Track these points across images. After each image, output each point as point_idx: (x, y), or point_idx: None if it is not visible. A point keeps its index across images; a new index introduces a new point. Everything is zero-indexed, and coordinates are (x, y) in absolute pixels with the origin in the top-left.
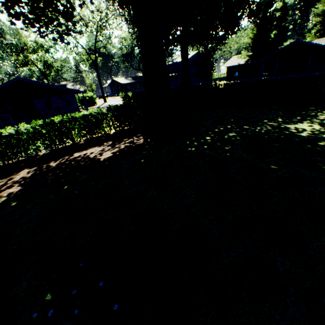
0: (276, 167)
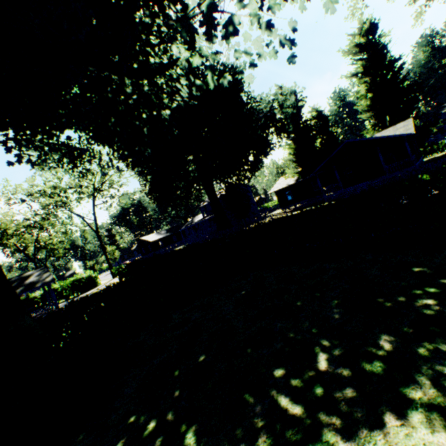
0: None
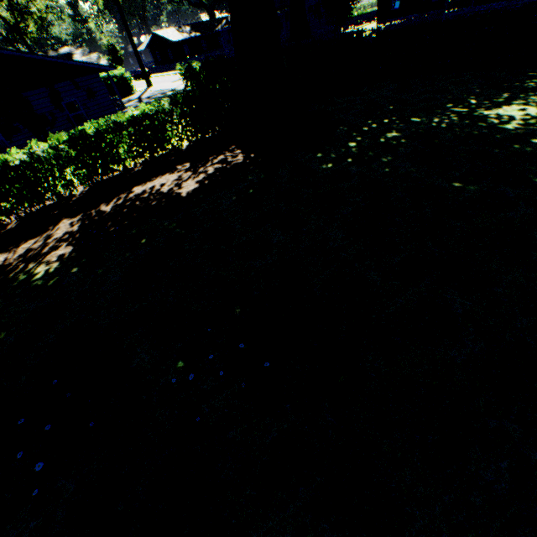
0: (462, 185)
